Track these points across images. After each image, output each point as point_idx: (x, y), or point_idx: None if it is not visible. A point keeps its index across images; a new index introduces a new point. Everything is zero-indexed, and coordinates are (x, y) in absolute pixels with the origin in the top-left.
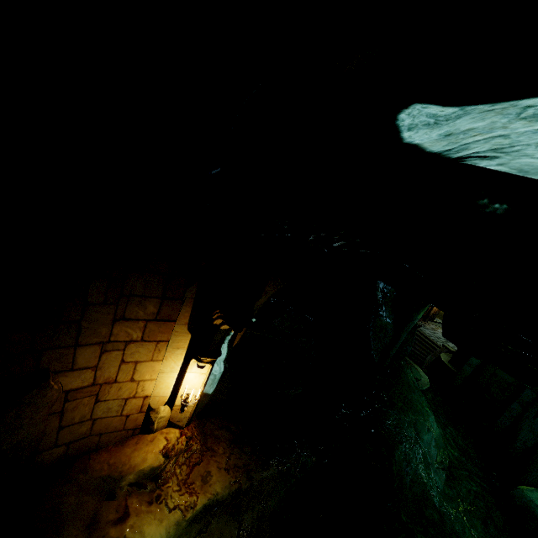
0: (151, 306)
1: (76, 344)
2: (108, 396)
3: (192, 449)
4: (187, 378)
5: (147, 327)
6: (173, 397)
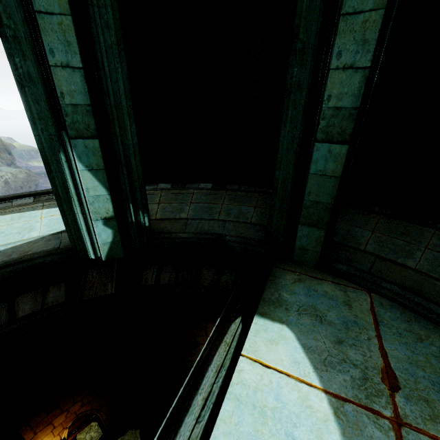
0: None
1: (206, 335)
2: None
3: None
4: None
5: None
6: None
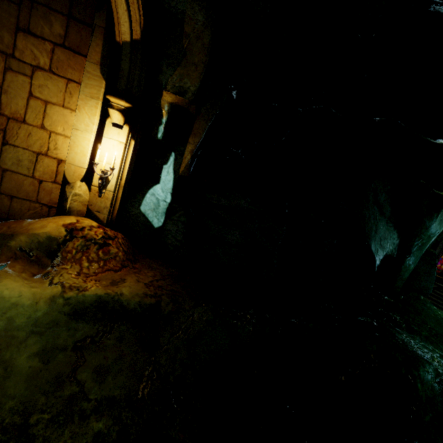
0: (57, 25)
1: None
2: (17, 140)
3: (110, 251)
4: (104, 146)
5: (55, 54)
6: (91, 173)
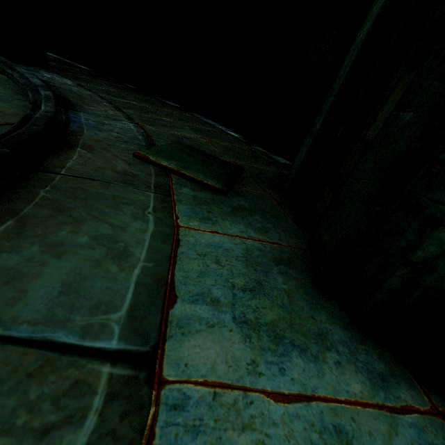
0: None
1: None
2: None
3: None
4: None
5: None
6: None
